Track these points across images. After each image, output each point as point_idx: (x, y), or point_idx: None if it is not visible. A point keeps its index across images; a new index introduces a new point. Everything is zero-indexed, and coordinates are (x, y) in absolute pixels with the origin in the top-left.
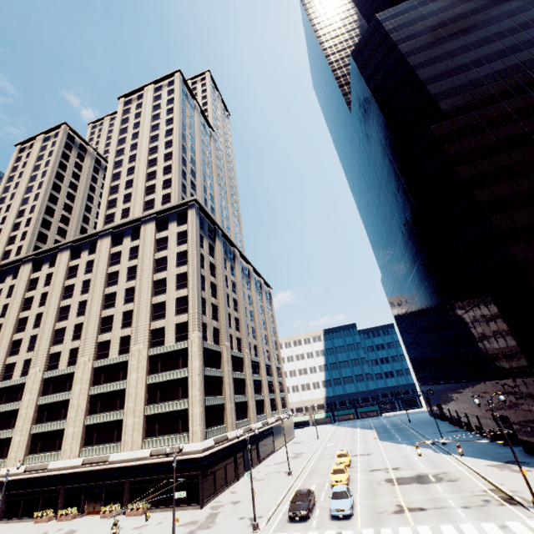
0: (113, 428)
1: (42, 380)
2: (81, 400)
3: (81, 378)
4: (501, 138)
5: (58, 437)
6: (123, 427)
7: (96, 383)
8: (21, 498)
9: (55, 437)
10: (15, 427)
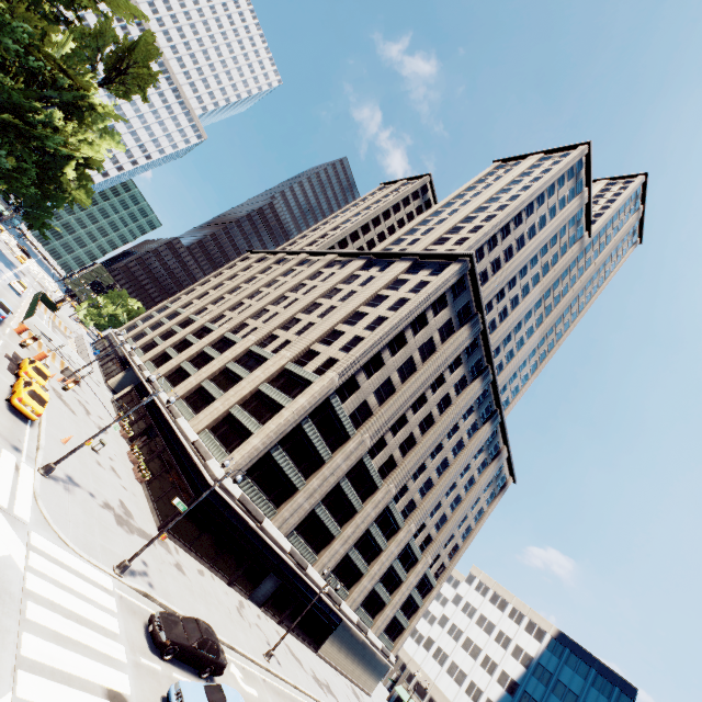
0: (207, 402)
1: (222, 335)
2: (218, 363)
3: (235, 349)
4: None
5: (185, 380)
6: (210, 405)
7: (238, 361)
8: (133, 398)
9: (184, 378)
10: (180, 353)
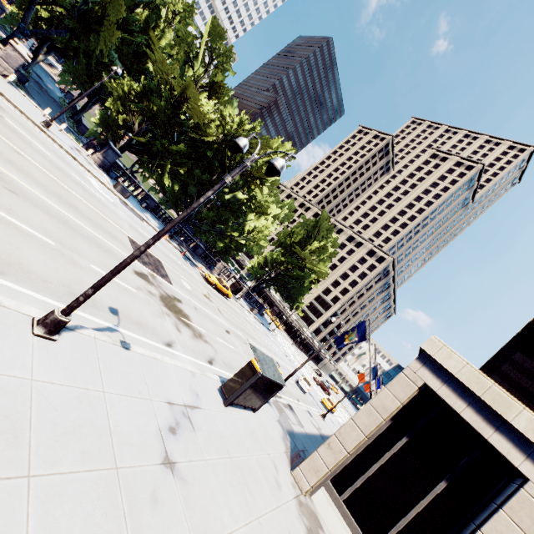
0: None
1: None
2: None
3: None
4: (530, 390)
5: None
6: None
7: None
8: None
9: None
10: None
